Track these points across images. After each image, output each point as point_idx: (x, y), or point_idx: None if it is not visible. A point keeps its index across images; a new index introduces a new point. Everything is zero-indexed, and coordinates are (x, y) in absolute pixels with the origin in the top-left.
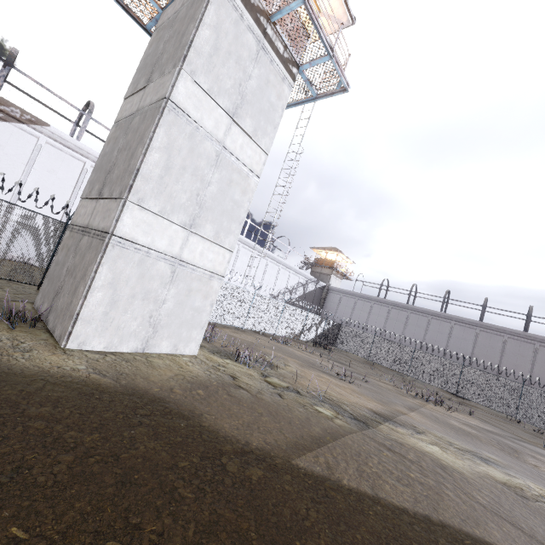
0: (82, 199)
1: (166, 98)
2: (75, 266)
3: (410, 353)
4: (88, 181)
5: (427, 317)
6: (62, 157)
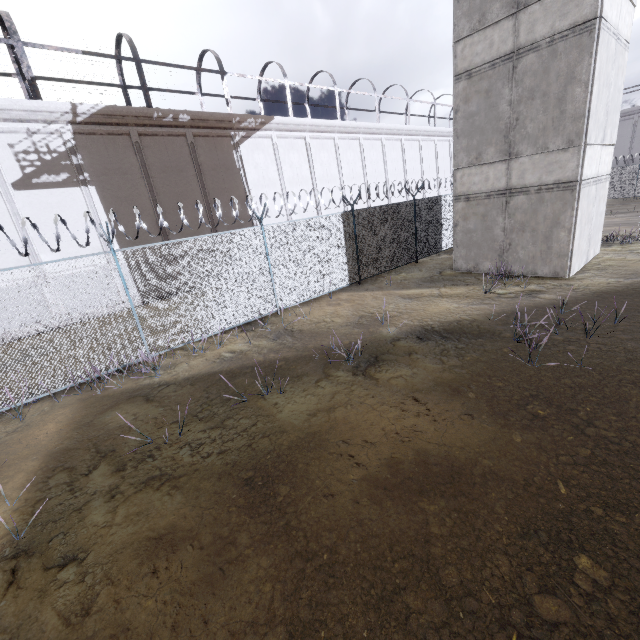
0: (459, 170)
1: (597, 18)
2: (522, 223)
3: None
4: (455, 151)
5: None
6: (290, 145)
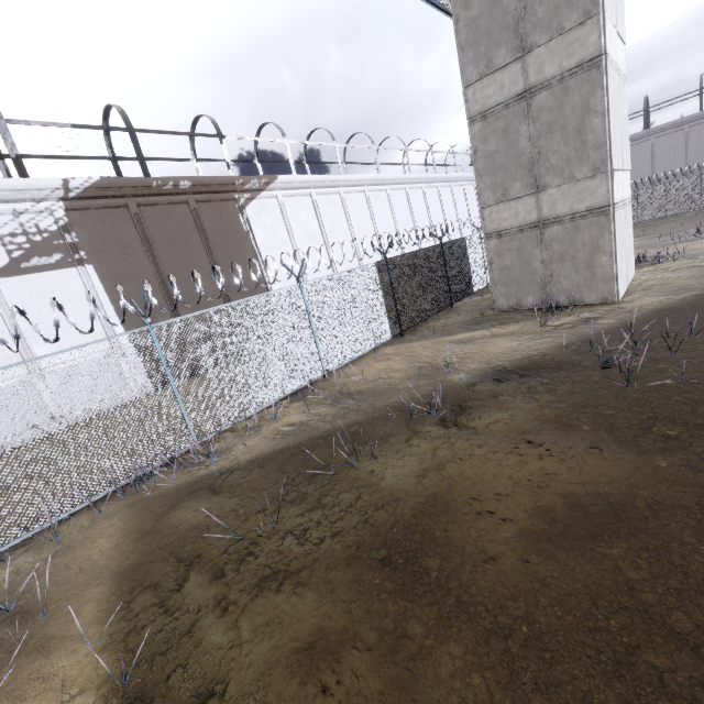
0: (486, 208)
1: (602, 54)
2: (560, 253)
3: (696, 183)
4: (480, 190)
5: (681, 130)
6: (297, 203)
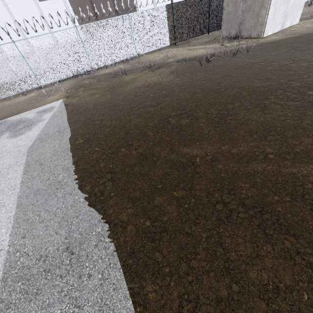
0: None
1: None
2: (249, 6)
3: None
4: None
5: None
6: None
